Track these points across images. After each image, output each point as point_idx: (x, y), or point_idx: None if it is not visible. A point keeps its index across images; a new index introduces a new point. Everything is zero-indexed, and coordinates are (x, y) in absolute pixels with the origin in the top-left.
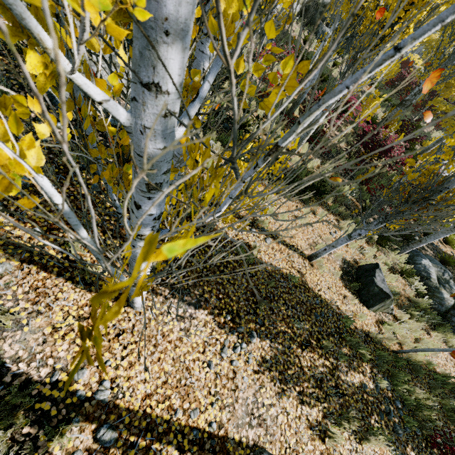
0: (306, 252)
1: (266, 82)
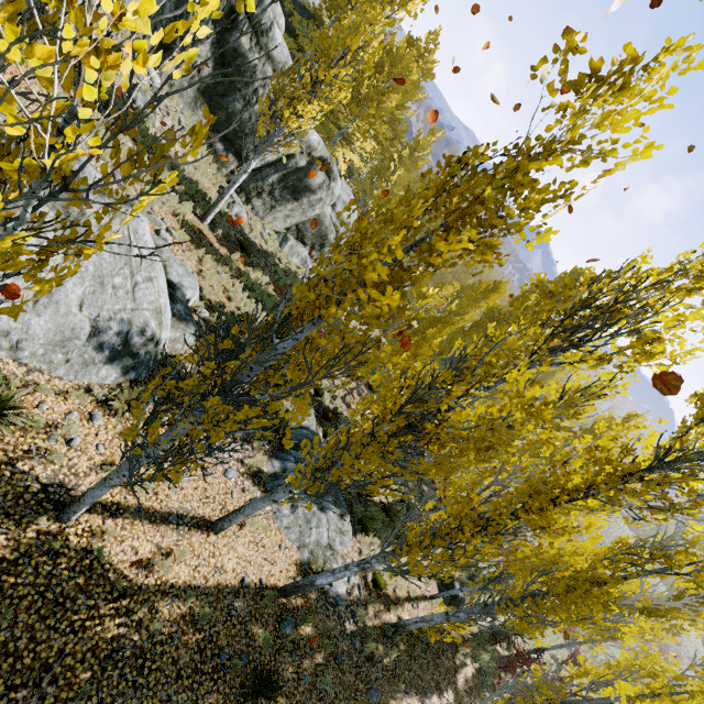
0: (427, 593)
1: (347, 405)
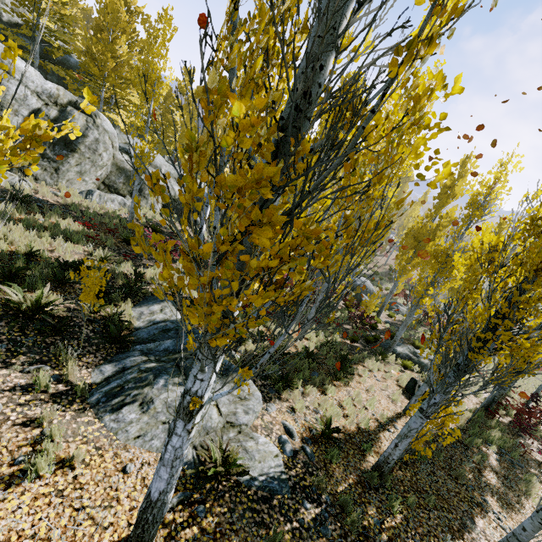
0: (399, 409)
1: None
